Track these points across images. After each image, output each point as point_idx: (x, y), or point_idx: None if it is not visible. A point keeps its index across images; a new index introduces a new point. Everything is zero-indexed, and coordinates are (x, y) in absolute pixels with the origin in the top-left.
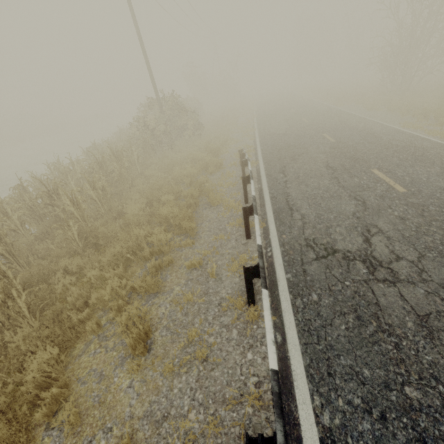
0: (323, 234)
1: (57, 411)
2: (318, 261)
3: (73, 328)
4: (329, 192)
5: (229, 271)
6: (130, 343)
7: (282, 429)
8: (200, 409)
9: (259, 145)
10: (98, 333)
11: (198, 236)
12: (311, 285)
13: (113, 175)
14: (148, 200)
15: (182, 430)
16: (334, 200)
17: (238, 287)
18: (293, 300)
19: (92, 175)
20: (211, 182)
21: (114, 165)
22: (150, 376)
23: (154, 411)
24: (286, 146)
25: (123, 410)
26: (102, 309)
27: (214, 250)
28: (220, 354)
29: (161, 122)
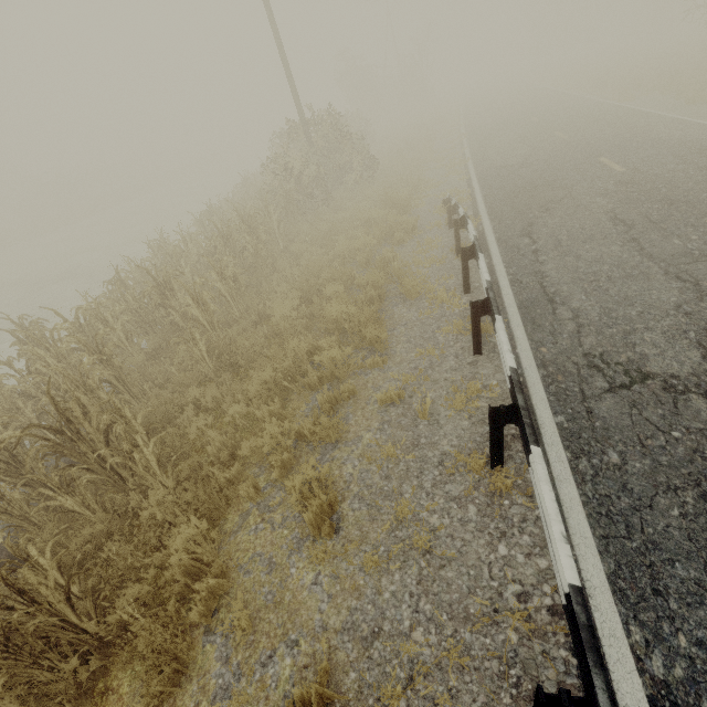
0: (619, 345)
1: (216, 609)
2: (613, 395)
3: (220, 491)
4: (624, 268)
5: (450, 409)
6: (310, 519)
7: (605, 687)
8: (429, 627)
9: (479, 188)
10: (257, 500)
11: (391, 351)
12: (605, 436)
13: (246, 255)
14: (303, 294)
15: (404, 656)
16: (635, 281)
17: (469, 436)
18: (572, 462)
19: (215, 257)
20: (402, 259)
21: (247, 239)
22: (343, 570)
23: (357, 622)
24: (530, 187)
25: (311, 617)
26: (256, 463)
27: (419, 374)
28: (452, 543)
29: (309, 161)
